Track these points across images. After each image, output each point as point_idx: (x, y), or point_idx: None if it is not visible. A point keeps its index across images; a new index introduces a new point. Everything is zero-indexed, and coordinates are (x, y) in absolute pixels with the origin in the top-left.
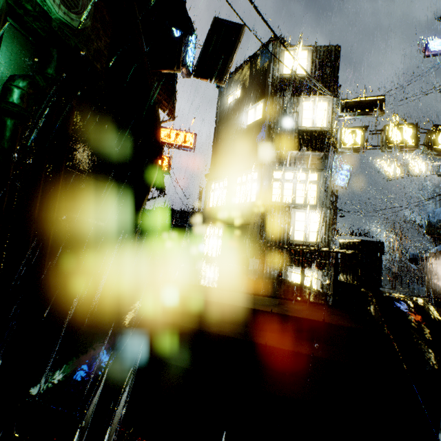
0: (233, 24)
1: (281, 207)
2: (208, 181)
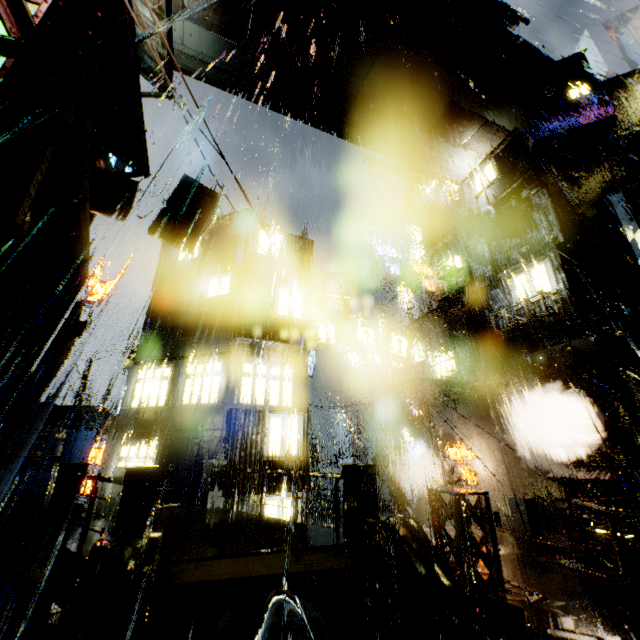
0: (209, 190)
1: (254, 411)
2: (134, 365)
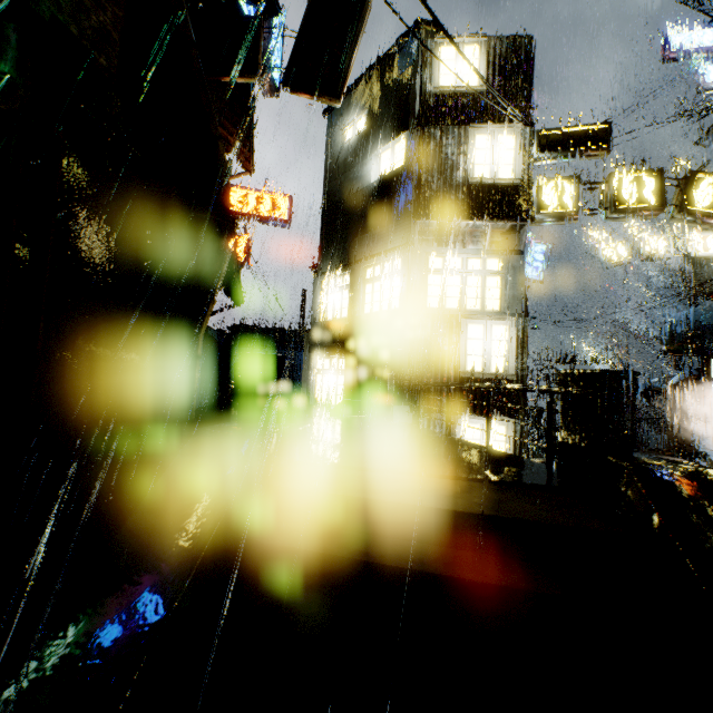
0: None
1: (443, 316)
2: (316, 277)
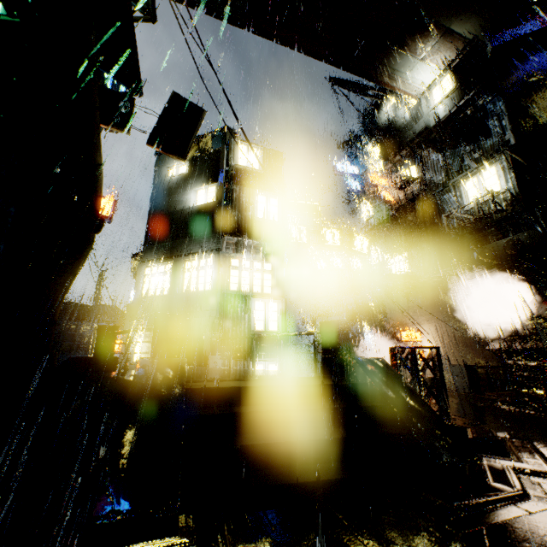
0: (195, 106)
1: (241, 296)
2: (141, 263)
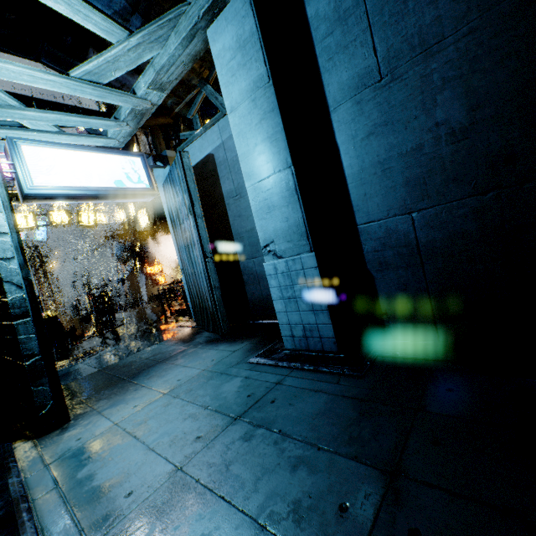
0: None
1: None
2: None
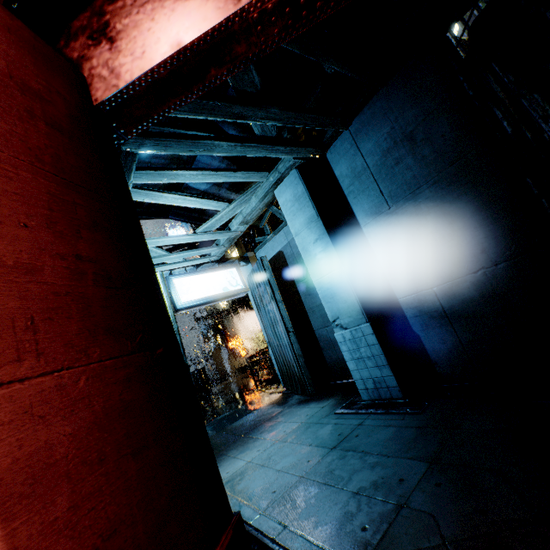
0: None
1: None
2: None
